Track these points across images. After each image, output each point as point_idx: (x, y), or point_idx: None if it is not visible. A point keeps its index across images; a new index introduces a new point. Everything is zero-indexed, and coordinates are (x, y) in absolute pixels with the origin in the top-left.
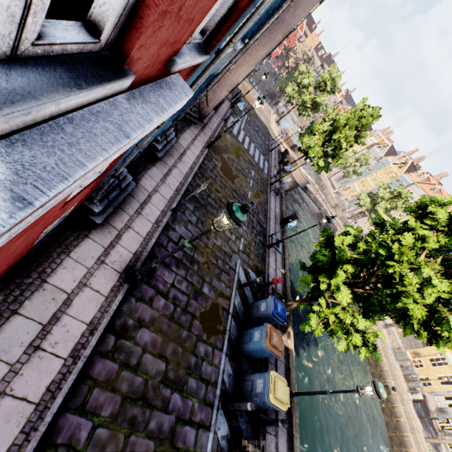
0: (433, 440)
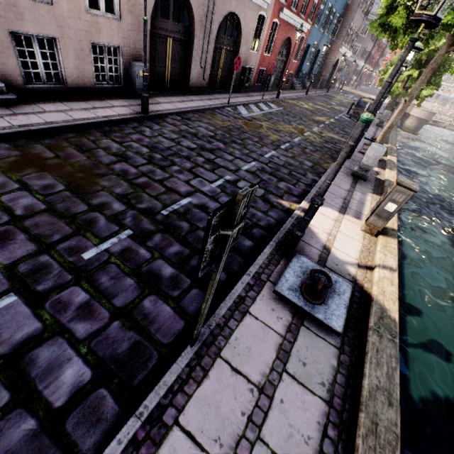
0: None
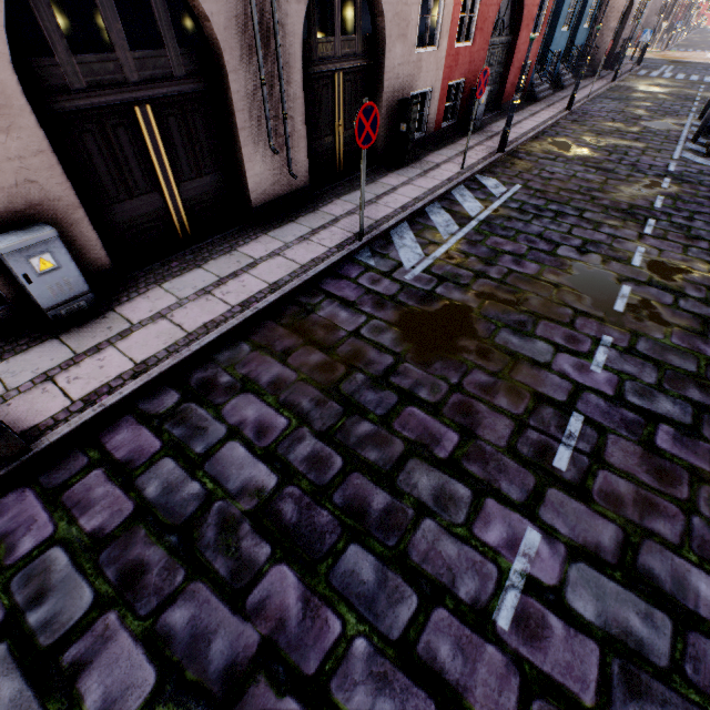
0: None
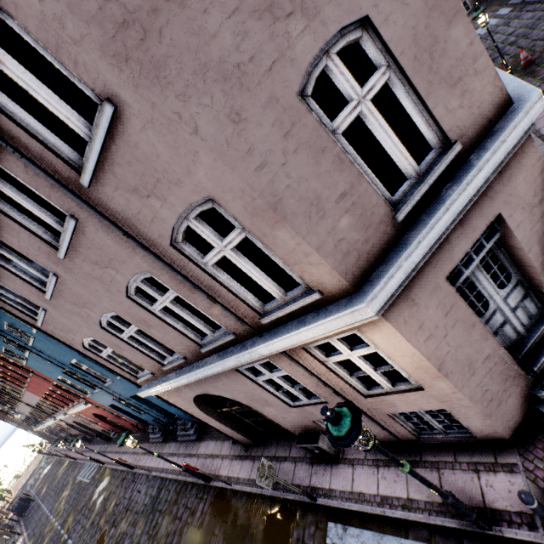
0: None
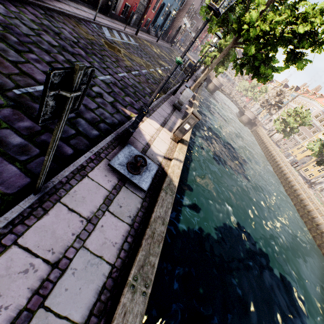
0: (298, 168)
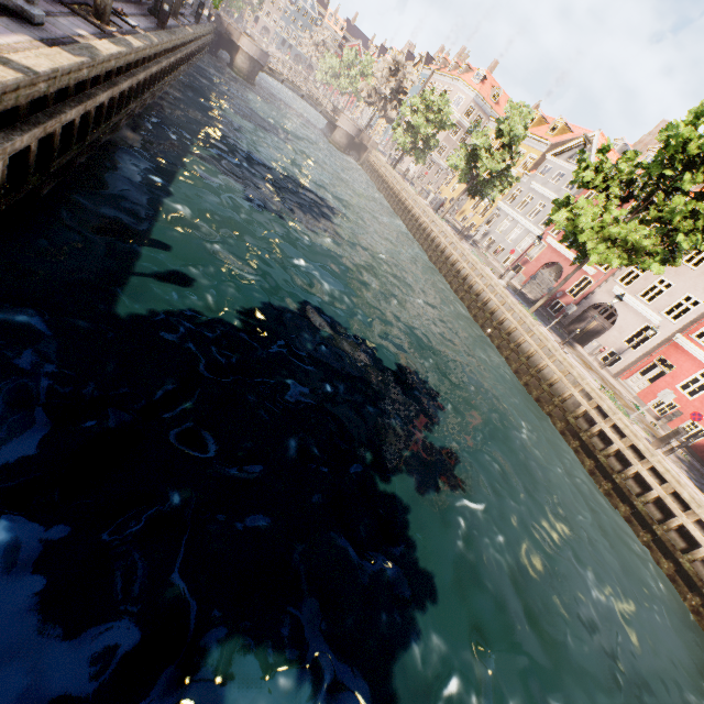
0: (444, 213)
